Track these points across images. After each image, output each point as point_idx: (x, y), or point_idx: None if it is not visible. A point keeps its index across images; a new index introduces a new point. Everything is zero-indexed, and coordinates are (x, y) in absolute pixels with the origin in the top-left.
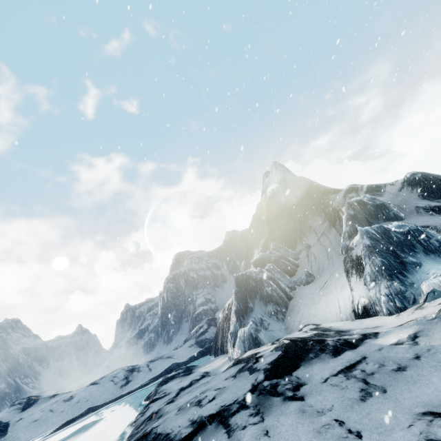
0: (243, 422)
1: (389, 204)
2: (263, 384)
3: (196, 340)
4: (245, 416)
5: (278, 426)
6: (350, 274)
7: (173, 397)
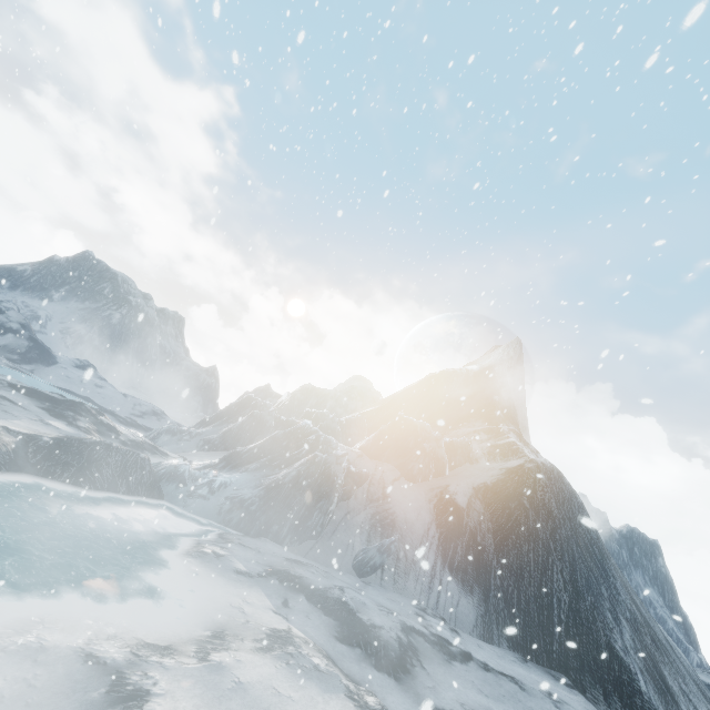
0: None
1: (429, 456)
2: (3, 381)
3: None
4: None
5: None
6: None
7: None
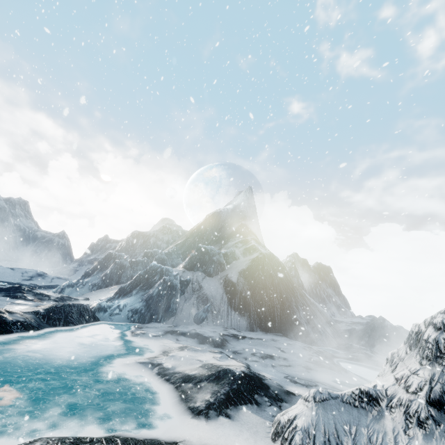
0: None
1: (217, 263)
2: None
3: None
4: None
5: None
6: None
7: None
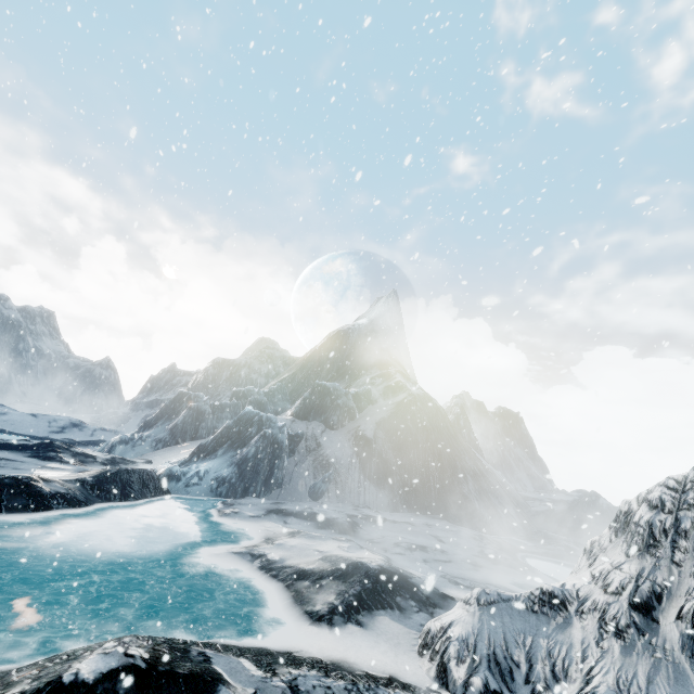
0: None
1: (343, 409)
2: None
3: None
4: None
5: None
6: None
7: None
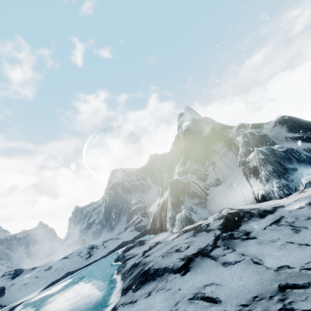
0: (221, 253)
1: (269, 135)
2: (222, 235)
3: (135, 226)
4: (220, 250)
5: (248, 251)
6: (249, 177)
7: (141, 256)
